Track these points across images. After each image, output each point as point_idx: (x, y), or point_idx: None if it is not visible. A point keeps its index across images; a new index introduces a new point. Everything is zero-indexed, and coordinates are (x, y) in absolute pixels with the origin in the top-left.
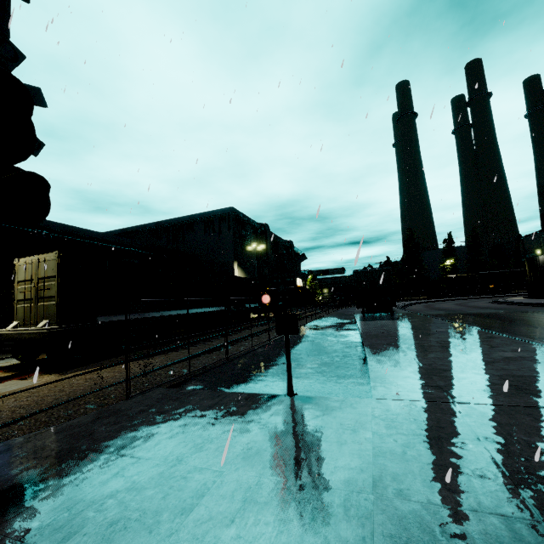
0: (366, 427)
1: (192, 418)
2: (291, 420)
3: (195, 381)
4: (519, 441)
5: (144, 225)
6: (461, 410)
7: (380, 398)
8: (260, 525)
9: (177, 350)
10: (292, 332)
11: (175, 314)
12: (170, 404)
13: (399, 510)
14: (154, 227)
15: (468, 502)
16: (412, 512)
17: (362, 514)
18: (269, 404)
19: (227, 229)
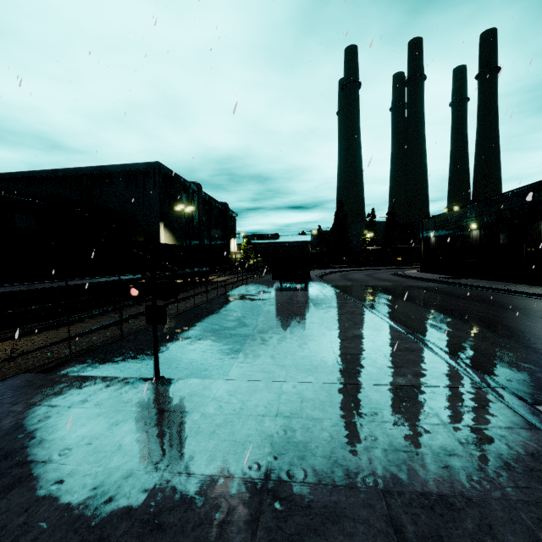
0: (201, 409)
1: (44, 409)
2: (140, 405)
3: (76, 362)
4: (303, 415)
5: (50, 171)
6: (285, 388)
7: (231, 379)
8: (50, 511)
9: (71, 325)
10: (161, 323)
11: (75, 283)
12: (29, 393)
13: (174, 483)
14: (62, 174)
15: (229, 471)
16: (182, 484)
17: (143, 490)
18: (130, 389)
19: (152, 187)
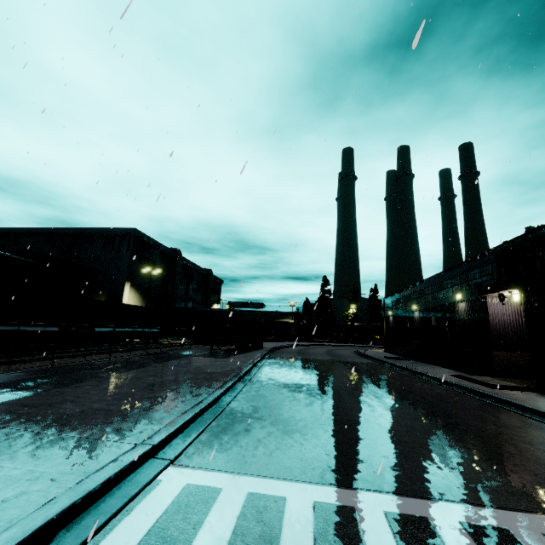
0: None
1: None
2: None
3: None
4: None
5: (38, 229)
6: None
7: None
8: None
9: None
10: None
11: None
12: None
13: None
14: (49, 233)
15: None
16: None
17: None
18: None
19: (126, 249)
